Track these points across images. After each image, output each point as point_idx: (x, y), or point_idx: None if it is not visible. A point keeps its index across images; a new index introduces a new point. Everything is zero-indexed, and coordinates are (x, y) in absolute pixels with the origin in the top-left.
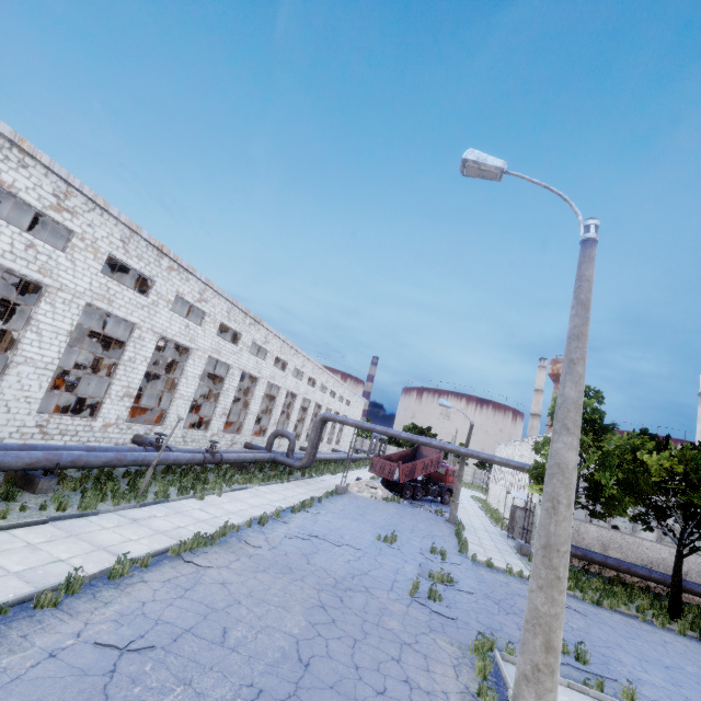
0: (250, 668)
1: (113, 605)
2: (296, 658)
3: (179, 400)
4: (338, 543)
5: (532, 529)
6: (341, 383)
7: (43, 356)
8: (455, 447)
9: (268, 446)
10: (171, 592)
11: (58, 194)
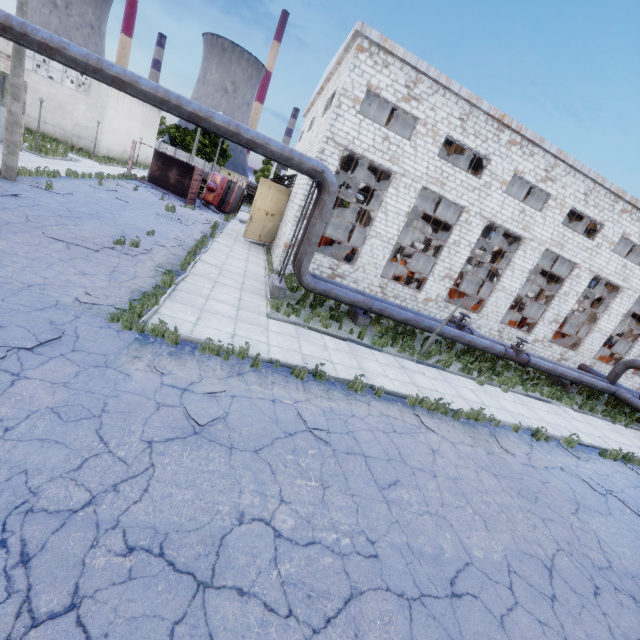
0: (386, 529)
1: (333, 402)
2: (447, 574)
3: (499, 292)
4: None
5: None
6: None
7: (387, 232)
8: None
9: (611, 375)
10: (380, 423)
11: (409, 84)
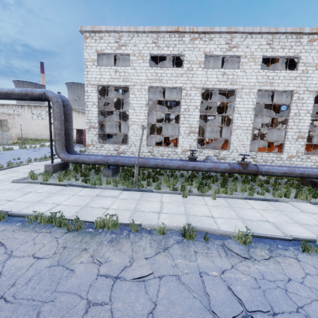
0: None
1: None
2: None
3: (237, 130)
4: None
5: None
6: None
7: (139, 119)
8: None
9: None
10: None
11: (117, 41)
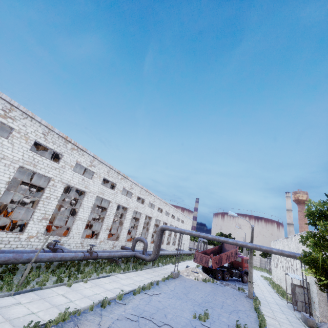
0: None
1: None
2: None
3: (78, 221)
4: (160, 323)
5: (311, 303)
6: (177, 211)
7: None
8: (243, 243)
9: (132, 247)
10: None
11: (5, 109)
